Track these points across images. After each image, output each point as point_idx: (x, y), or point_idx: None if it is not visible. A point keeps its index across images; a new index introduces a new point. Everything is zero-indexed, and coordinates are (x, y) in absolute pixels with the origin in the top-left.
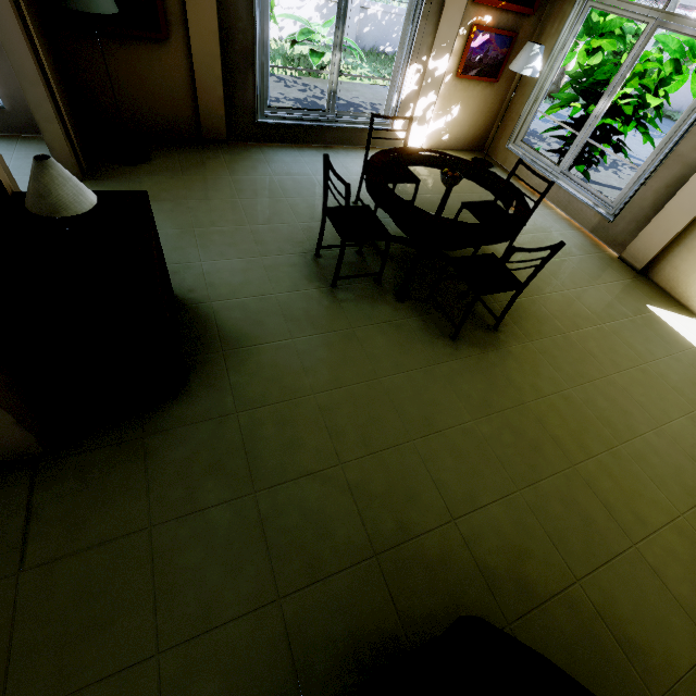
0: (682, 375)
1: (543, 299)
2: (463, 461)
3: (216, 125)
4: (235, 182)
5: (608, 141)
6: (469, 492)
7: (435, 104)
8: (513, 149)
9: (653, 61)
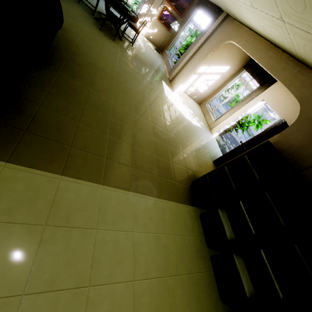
0: (152, 82)
1: (135, 55)
2: (75, 24)
3: None
4: None
5: None
6: (70, 24)
7: (150, 23)
8: (166, 52)
9: (238, 96)
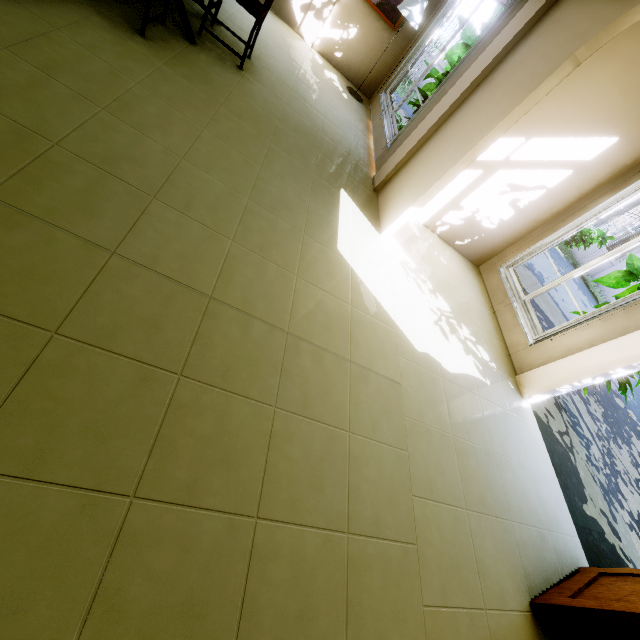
0: (284, 198)
1: (240, 95)
2: None
3: None
4: None
5: None
6: None
7: (336, 9)
8: (382, 96)
9: None
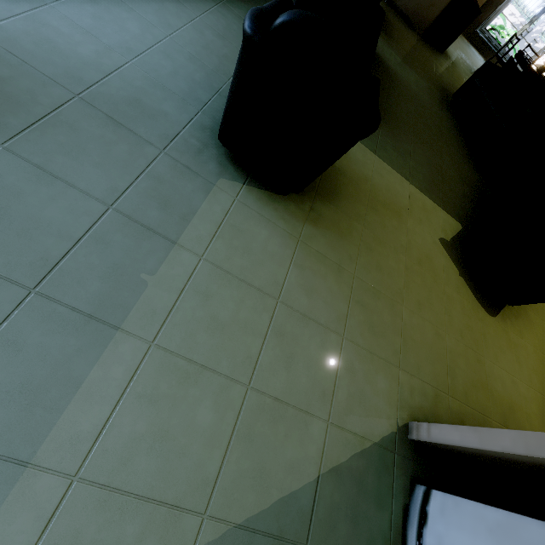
0: None
1: None
2: None
3: None
4: (458, 40)
5: None
6: None
7: None
8: None
9: None
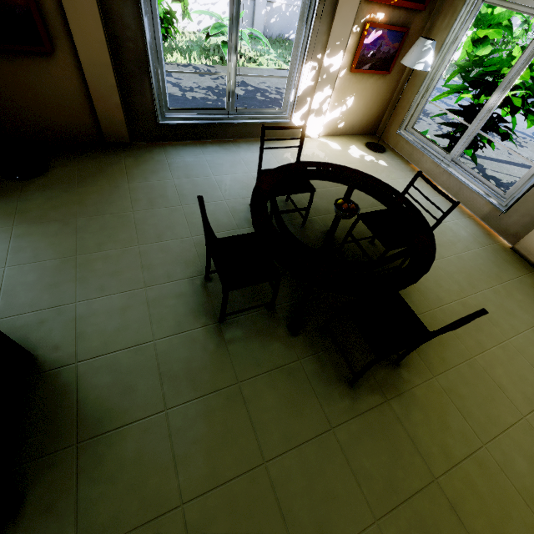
0: None
1: (443, 312)
2: None
3: (118, 129)
4: (132, 190)
5: (496, 129)
6: None
7: (331, 97)
8: (404, 135)
9: (516, 38)
